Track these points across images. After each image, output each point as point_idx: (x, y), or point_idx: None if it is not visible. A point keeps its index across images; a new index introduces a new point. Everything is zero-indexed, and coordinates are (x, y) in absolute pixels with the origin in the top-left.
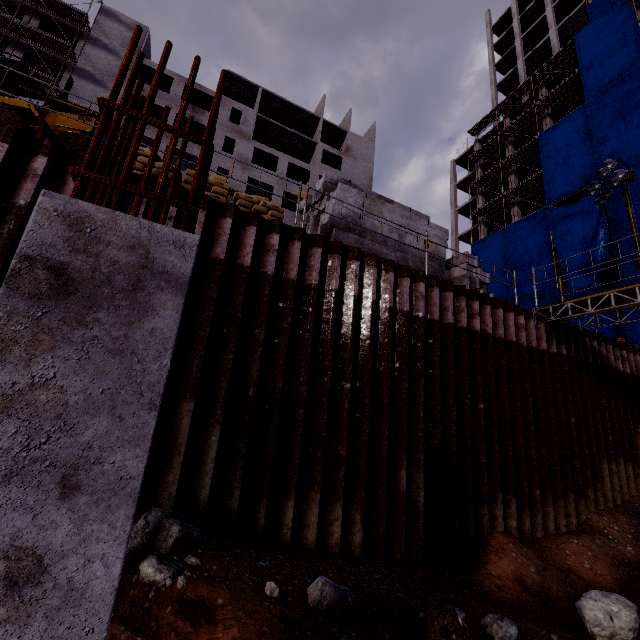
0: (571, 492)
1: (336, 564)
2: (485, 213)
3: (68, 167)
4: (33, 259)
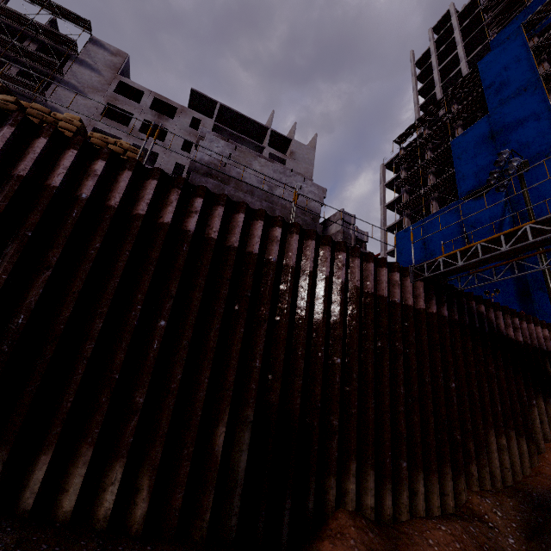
0: (448, 467)
1: (68, 545)
2: (408, 207)
3: None
4: None
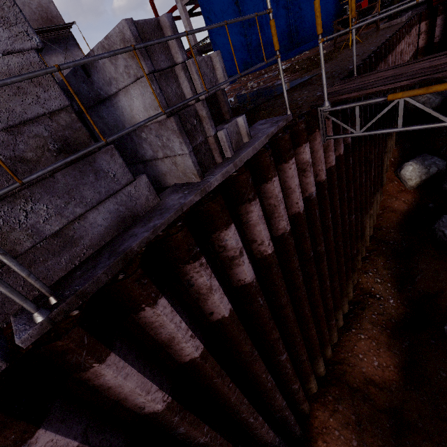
0: (351, 280)
1: None
2: None
3: None
4: None
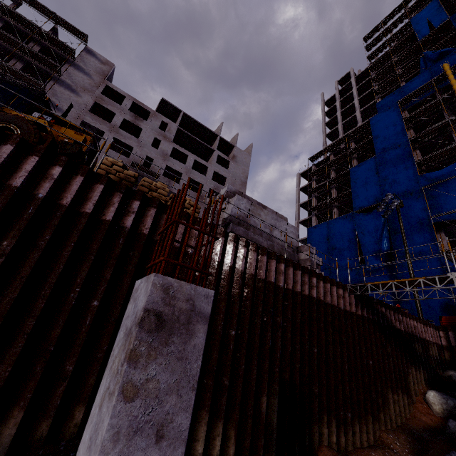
0: (370, 415)
1: None
2: (317, 209)
3: (73, 174)
4: (149, 310)
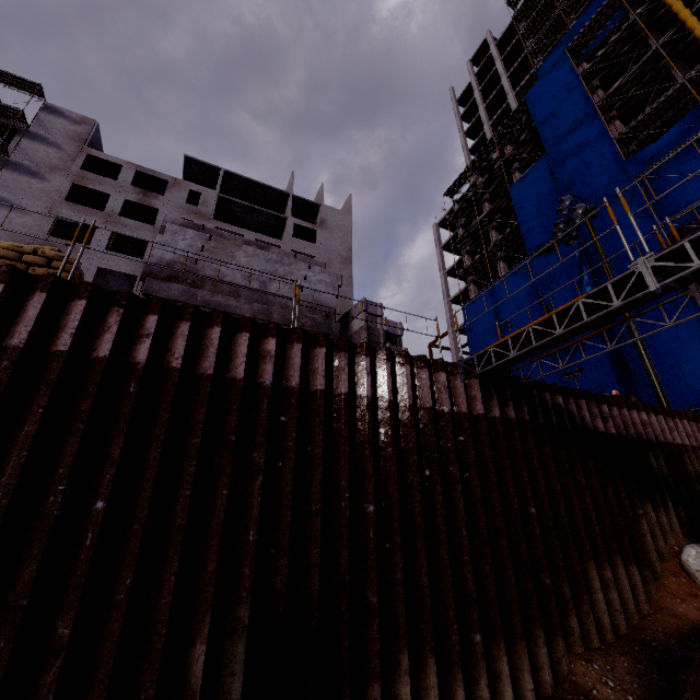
0: (539, 628)
1: None
2: (472, 272)
3: None
4: None
